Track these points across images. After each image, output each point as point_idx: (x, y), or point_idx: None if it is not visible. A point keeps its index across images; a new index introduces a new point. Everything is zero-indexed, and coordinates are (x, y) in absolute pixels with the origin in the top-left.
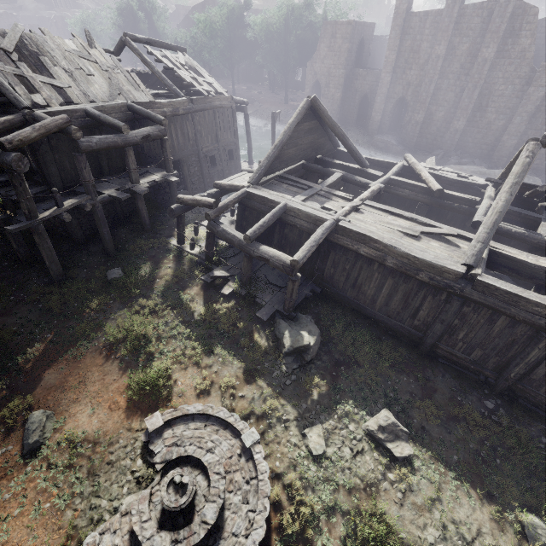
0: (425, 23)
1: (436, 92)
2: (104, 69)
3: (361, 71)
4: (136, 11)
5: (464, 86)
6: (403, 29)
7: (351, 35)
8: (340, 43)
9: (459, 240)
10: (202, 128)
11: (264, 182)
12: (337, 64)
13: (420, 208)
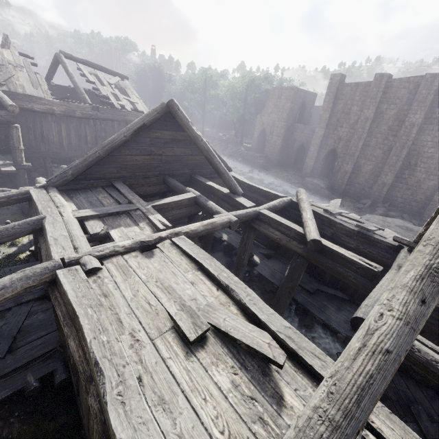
0: (355, 91)
1: (364, 148)
2: (1, 63)
3: (300, 125)
4: (147, 72)
5: (392, 145)
6: (336, 95)
7: (294, 97)
8: (284, 102)
9: (295, 372)
10: (108, 135)
11: (78, 187)
12: (280, 118)
13: (295, 261)
